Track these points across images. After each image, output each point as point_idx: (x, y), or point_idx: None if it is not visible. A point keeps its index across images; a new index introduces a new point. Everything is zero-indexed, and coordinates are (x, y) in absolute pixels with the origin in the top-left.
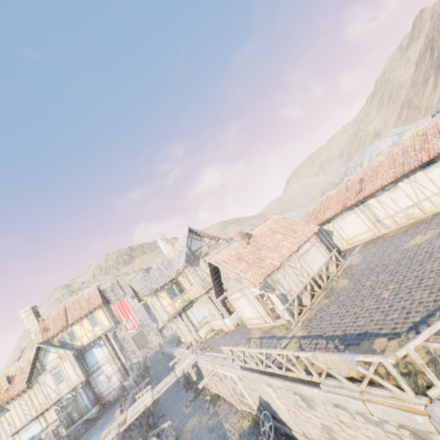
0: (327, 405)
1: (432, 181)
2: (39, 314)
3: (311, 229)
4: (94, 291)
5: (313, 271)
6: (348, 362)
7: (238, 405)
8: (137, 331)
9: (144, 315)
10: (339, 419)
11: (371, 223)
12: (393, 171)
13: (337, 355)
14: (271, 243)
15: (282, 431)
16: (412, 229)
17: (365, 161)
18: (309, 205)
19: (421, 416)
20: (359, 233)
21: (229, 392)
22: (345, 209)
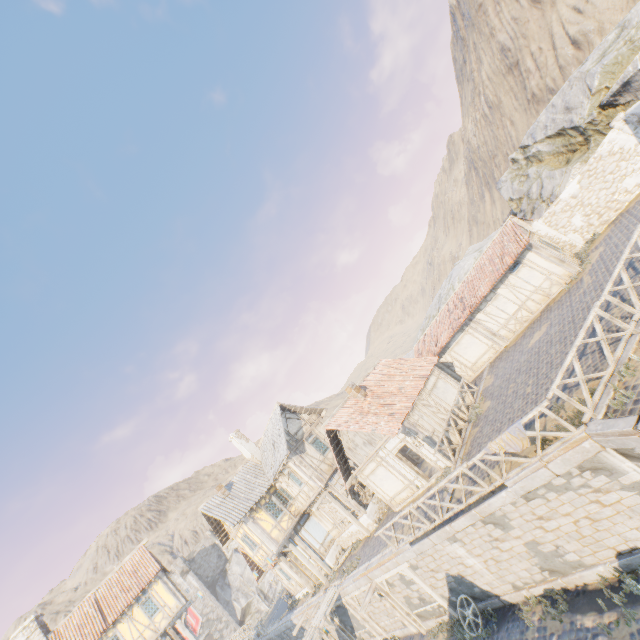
0: (520, 508)
1: (525, 281)
2: (48, 628)
3: (430, 361)
4: (141, 554)
5: (449, 405)
6: (517, 432)
7: (420, 627)
8: (200, 638)
9: (209, 602)
10: (536, 516)
11: (488, 339)
12: (487, 280)
13: (506, 432)
14: (393, 387)
15: (489, 609)
16: (529, 331)
17: (456, 284)
18: (411, 351)
19: (586, 441)
20: (481, 354)
21: (402, 611)
22: (456, 332)
